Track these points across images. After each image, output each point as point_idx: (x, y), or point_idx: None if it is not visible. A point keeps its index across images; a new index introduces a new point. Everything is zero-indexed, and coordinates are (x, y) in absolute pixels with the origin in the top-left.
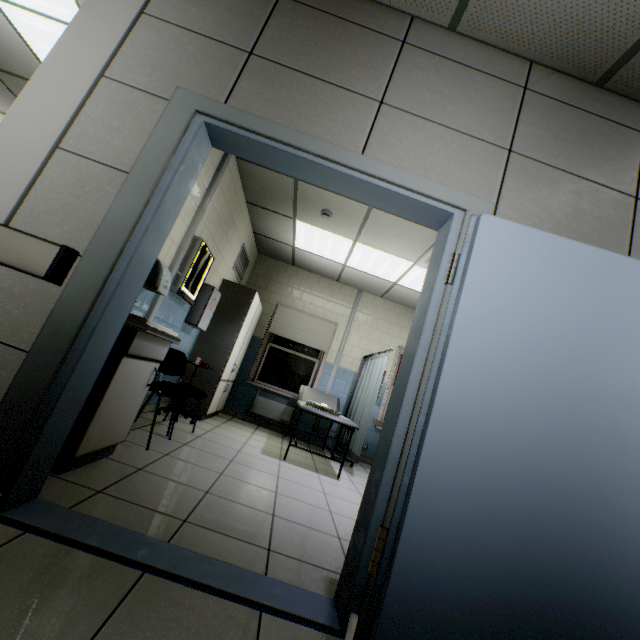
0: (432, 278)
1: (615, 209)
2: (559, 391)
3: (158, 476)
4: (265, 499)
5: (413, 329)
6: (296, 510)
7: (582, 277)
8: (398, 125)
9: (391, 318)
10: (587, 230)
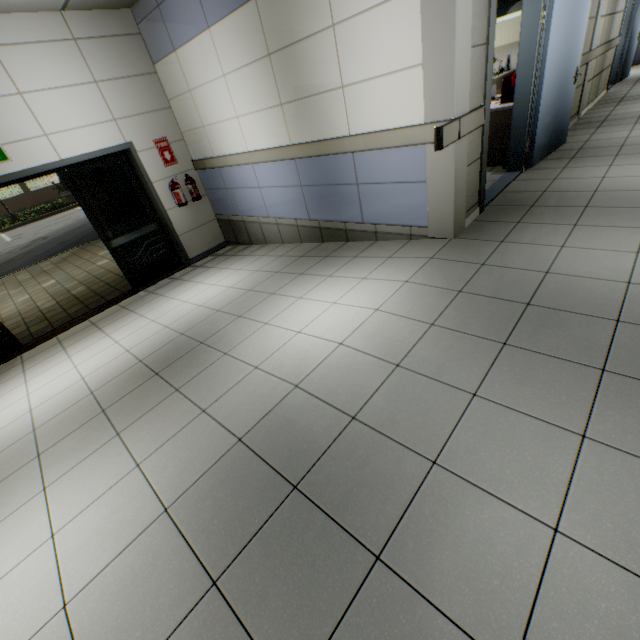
0: (533, 27)
1: None
2: (560, 59)
3: None
4: None
5: (523, 59)
6: None
7: None
8: None
9: None
10: None
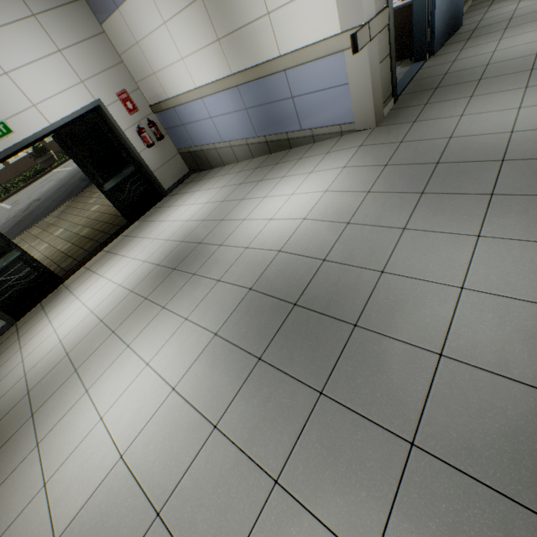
0: None
1: None
2: None
3: None
4: None
5: None
6: None
7: None
8: None
9: None
10: None
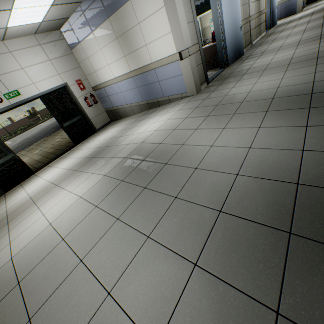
0: (216, 12)
1: None
2: (231, 22)
3: None
4: None
5: (215, 24)
6: None
7: None
8: None
9: None
10: None
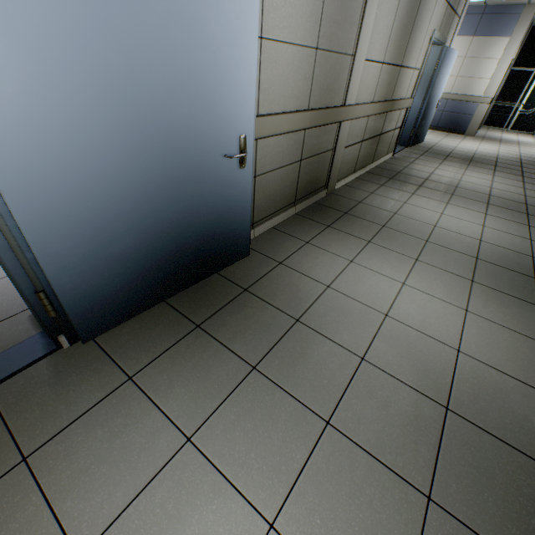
0: None
1: None
2: (119, 109)
3: None
4: None
5: None
6: None
7: None
8: None
9: None
10: None
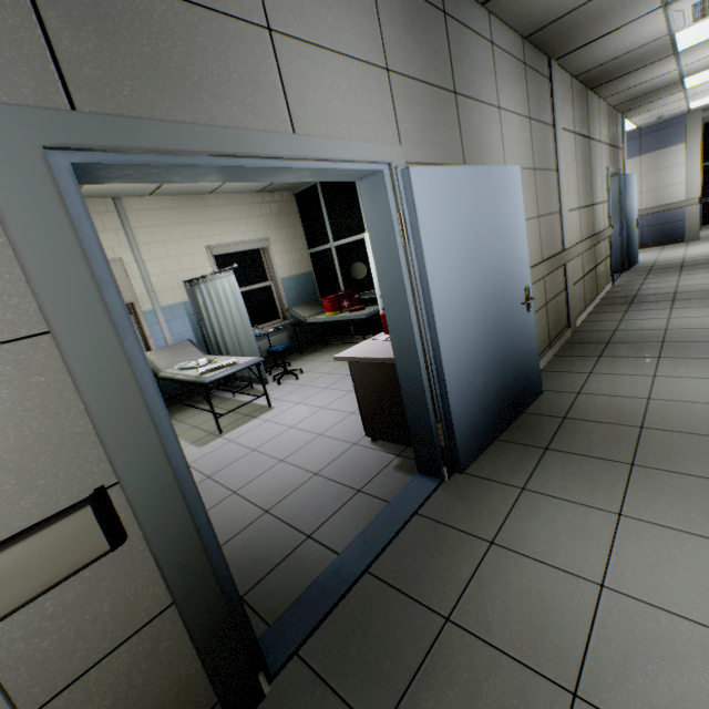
0: (388, 242)
1: (450, 111)
2: (476, 285)
3: (224, 546)
4: (291, 472)
5: (388, 291)
6: (313, 456)
7: (466, 196)
8: (302, 66)
9: (179, 218)
10: (444, 141)
